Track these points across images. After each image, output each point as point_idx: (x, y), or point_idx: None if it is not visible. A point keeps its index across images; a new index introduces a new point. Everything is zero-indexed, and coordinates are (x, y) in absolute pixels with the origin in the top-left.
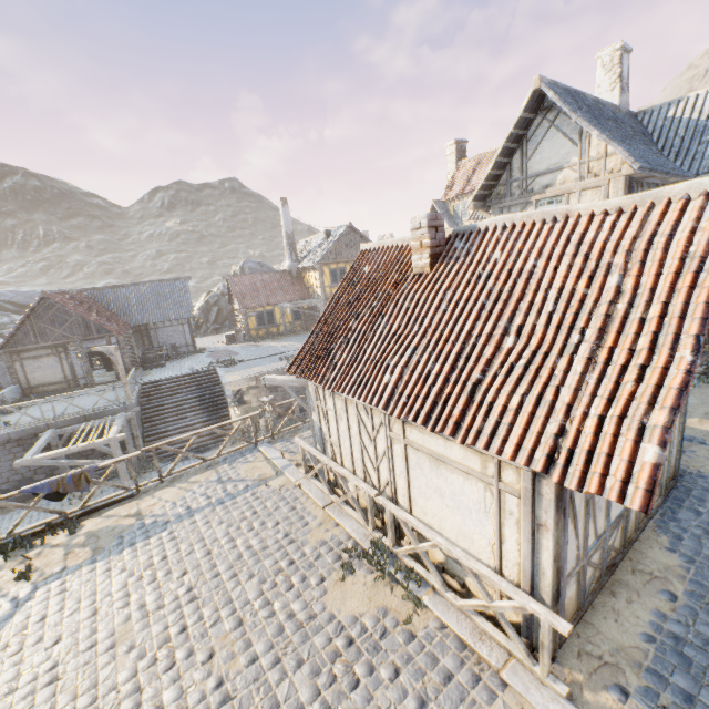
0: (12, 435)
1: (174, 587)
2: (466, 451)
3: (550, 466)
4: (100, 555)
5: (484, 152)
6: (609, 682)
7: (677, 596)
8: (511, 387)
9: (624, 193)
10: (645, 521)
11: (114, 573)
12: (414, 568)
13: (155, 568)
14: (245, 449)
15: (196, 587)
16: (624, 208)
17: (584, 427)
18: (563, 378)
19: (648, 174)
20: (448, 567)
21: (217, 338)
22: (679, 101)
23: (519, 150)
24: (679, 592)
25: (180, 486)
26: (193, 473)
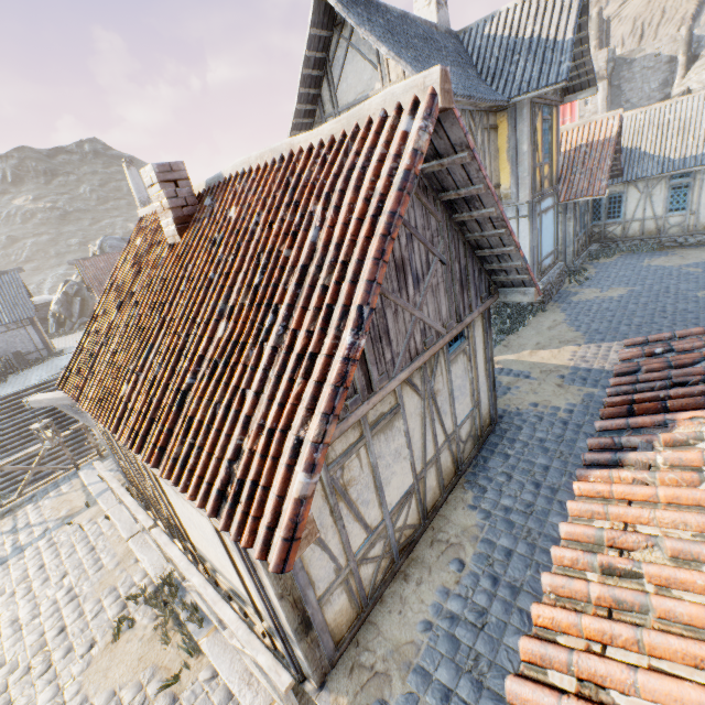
0: None
1: None
2: None
3: (221, 506)
4: None
5: None
6: (373, 700)
7: (465, 564)
8: (208, 394)
9: None
10: (454, 480)
11: None
12: (199, 604)
13: None
14: (62, 477)
15: None
16: (336, 136)
17: (259, 445)
18: (250, 377)
19: None
20: (232, 596)
21: None
22: (493, 16)
23: (325, 78)
24: (469, 557)
25: None
26: None
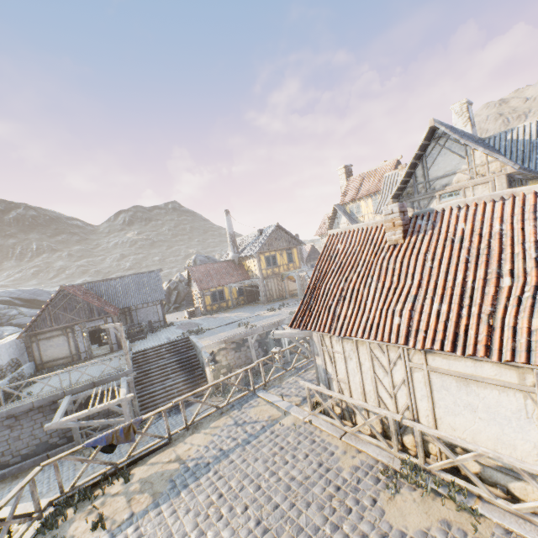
0: (35, 404)
1: (243, 521)
2: (500, 368)
3: None
4: (160, 499)
5: (366, 171)
6: None
7: None
8: (527, 313)
9: (506, 185)
10: None
11: (181, 514)
12: (454, 481)
13: (217, 506)
14: (245, 396)
15: (263, 519)
16: None
17: None
18: None
19: (521, 172)
20: (485, 476)
21: (178, 314)
22: (512, 130)
23: (420, 164)
24: None
25: (204, 432)
26: (210, 420)
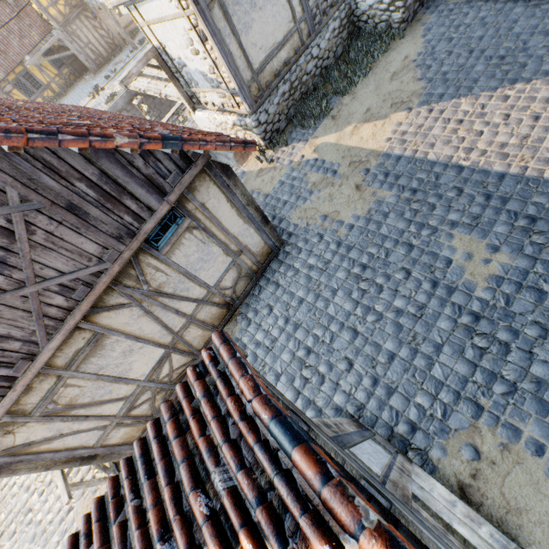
0: None
1: None
2: None
3: None
4: None
5: None
6: None
7: None
8: None
9: None
10: (228, 316)
11: None
12: None
13: None
14: None
15: None
16: None
17: None
18: None
19: None
20: None
21: None
22: None
23: None
24: None
25: None
26: None
